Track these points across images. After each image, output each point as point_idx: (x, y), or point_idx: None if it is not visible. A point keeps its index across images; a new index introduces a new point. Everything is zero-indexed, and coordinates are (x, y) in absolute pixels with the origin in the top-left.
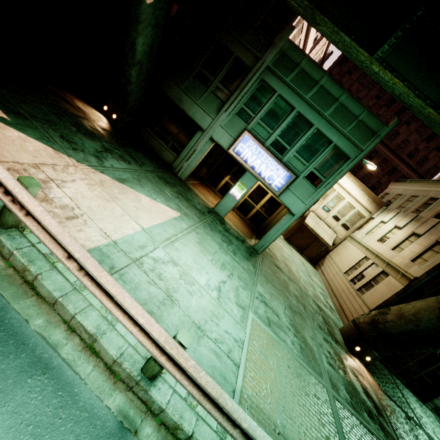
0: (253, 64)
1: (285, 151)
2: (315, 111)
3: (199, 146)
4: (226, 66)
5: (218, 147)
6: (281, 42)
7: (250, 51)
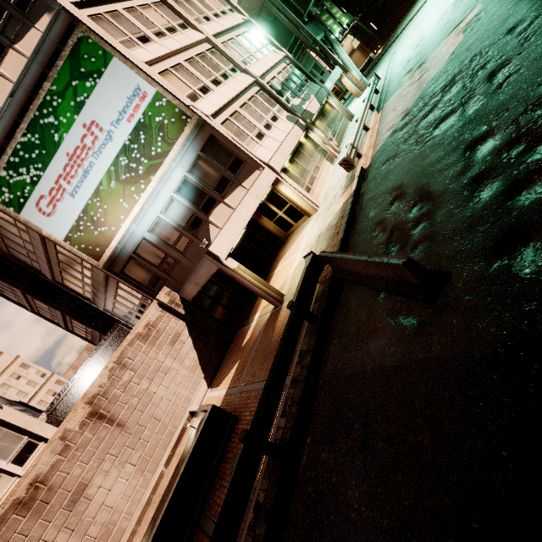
0: None
1: None
2: None
3: None
4: None
5: None
6: None
7: None
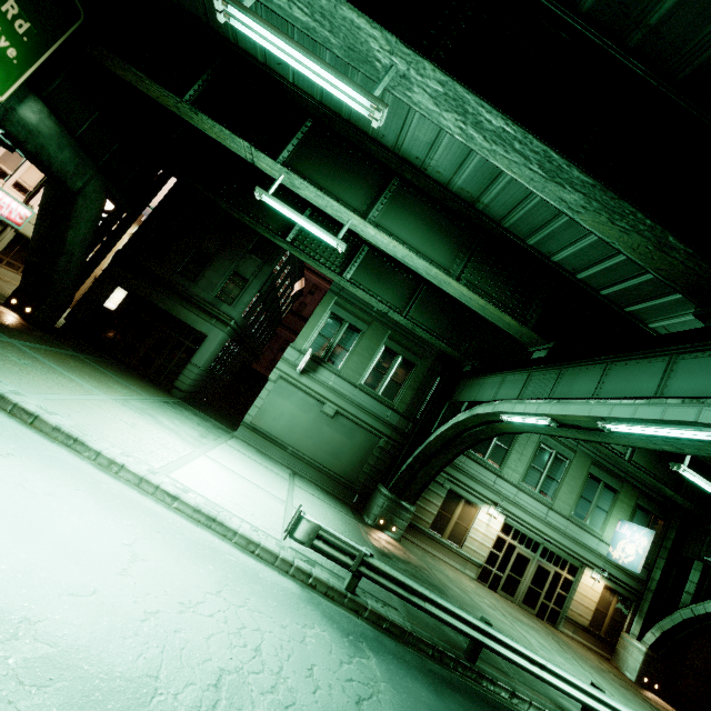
0: None
1: None
2: None
3: None
4: None
5: None
6: None
7: None
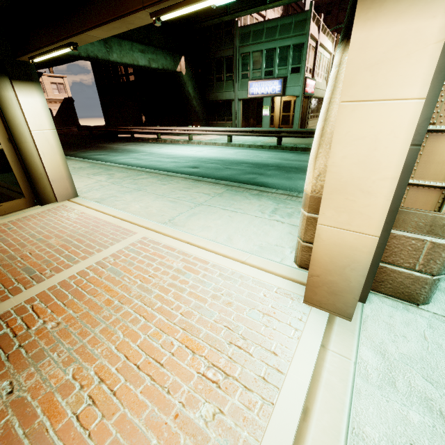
0: (233, 52)
1: (273, 72)
2: (272, 41)
3: (236, 108)
4: (224, 65)
5: (249, 103)
6: (236, 32)
7: (228, 49)
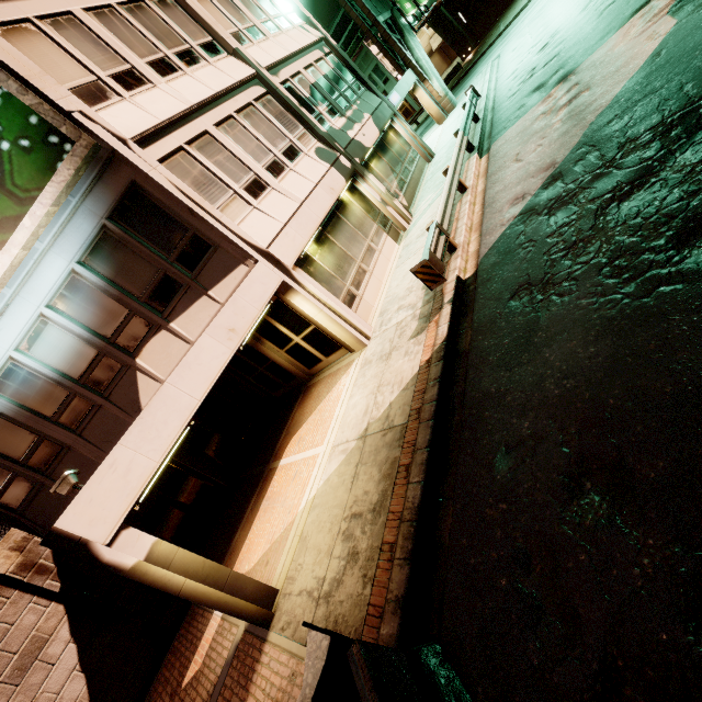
0: None
1: None
2: None
3: None
4: None
5: None
6: None
7: None
